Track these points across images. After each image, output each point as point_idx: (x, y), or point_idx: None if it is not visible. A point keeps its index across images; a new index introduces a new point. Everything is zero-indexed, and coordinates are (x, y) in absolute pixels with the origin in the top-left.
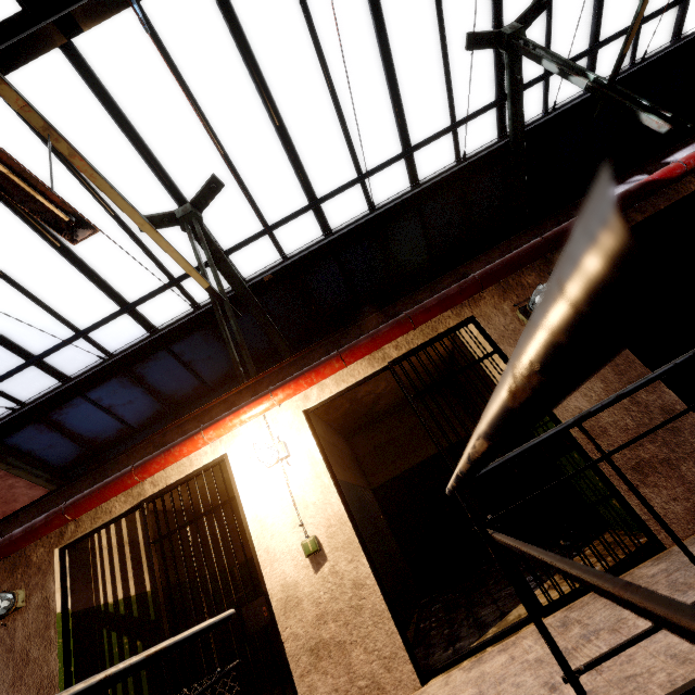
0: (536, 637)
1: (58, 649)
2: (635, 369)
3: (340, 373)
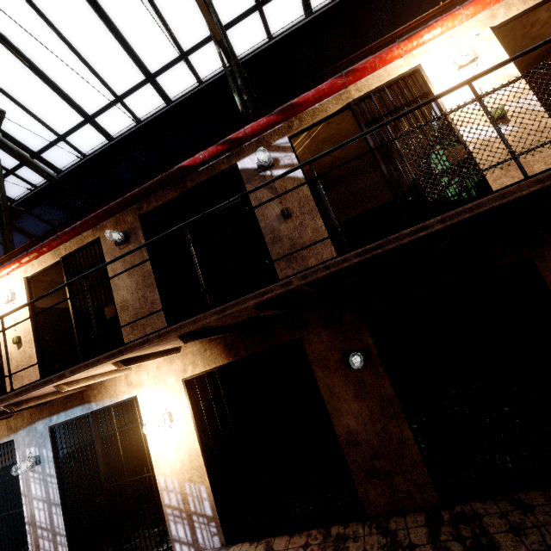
0: None
1: None
2: (150, 280)
3: (41, 260)
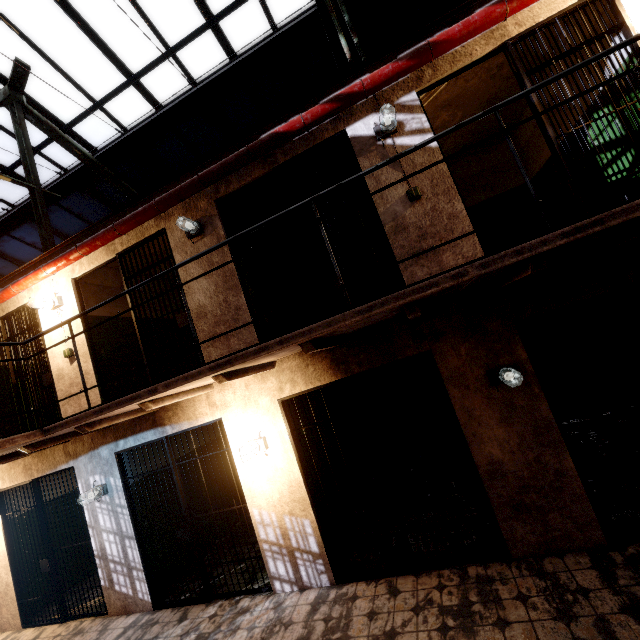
0: None
1: None
2: (233, 281)
3: (91, 257)
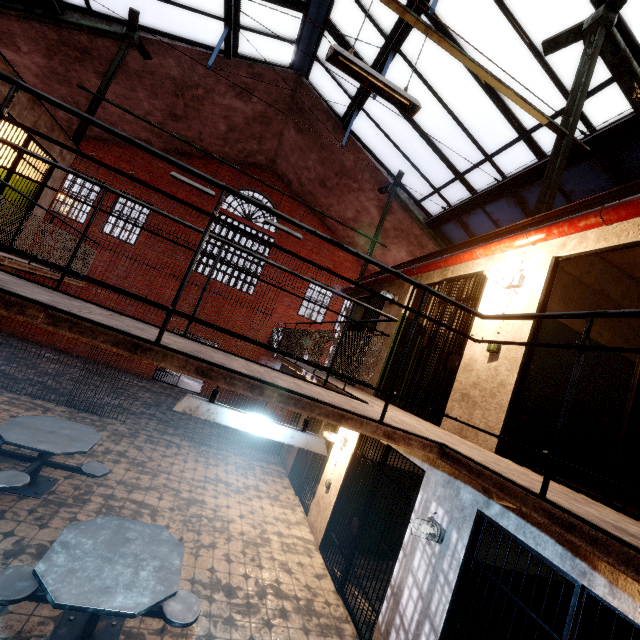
0: (562, 488)
1: (396, 326)
2: None
3: (608, 230)
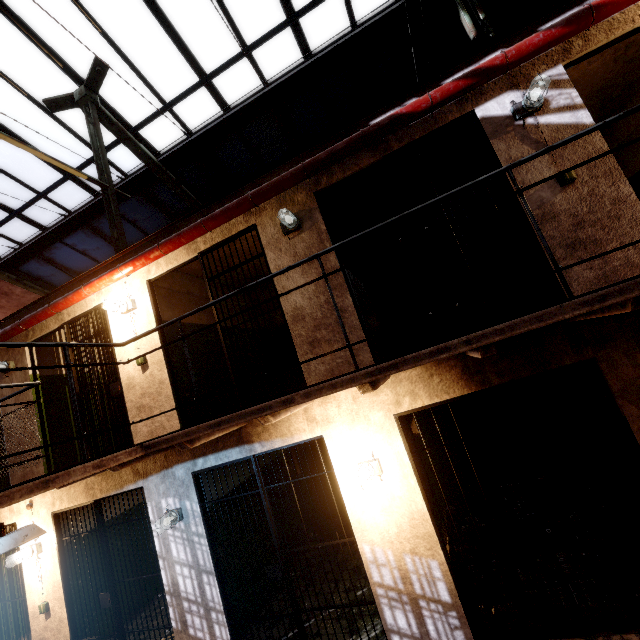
0: None
1: (32, 391)
2: (337, 280)
3: (169, 257)
